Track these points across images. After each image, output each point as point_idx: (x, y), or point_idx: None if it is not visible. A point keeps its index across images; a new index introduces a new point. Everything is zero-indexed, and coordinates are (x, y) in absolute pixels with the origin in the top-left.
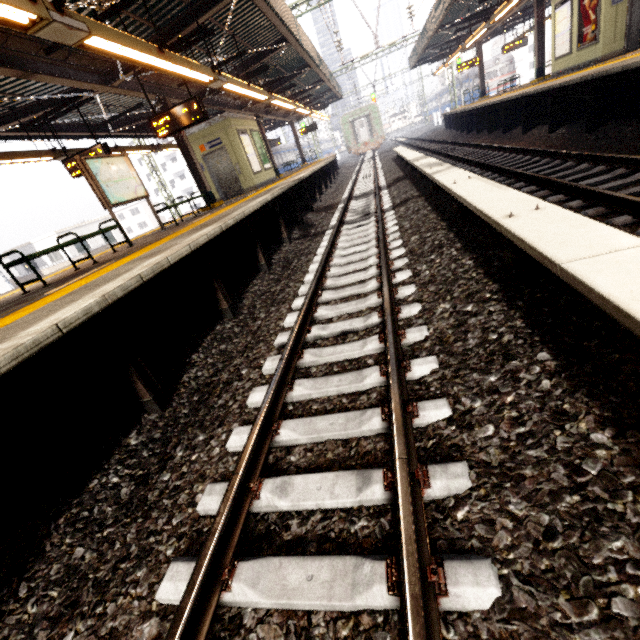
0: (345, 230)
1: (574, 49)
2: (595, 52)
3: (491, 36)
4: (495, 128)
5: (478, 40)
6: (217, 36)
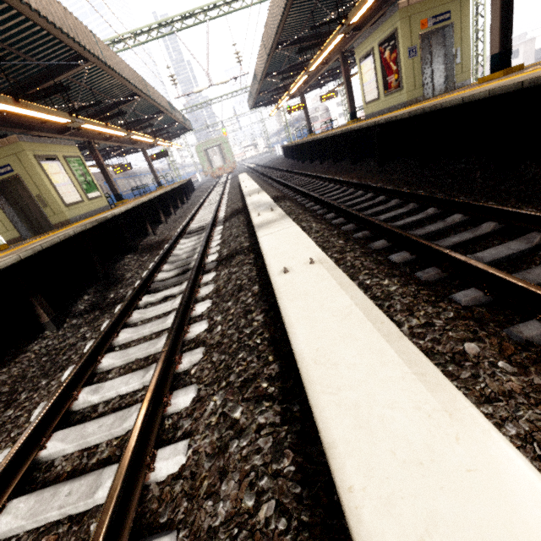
0: (139, 310)
1: (381, 95)
2: (401, 97)
3: (310, 89)
4: (325, 159)
5: (301, 90)
6: None
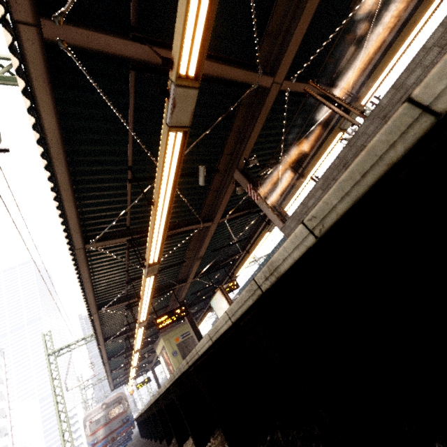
0: None
1: None
2: None
3: None
4: None
5: None
6: (211, 275)
